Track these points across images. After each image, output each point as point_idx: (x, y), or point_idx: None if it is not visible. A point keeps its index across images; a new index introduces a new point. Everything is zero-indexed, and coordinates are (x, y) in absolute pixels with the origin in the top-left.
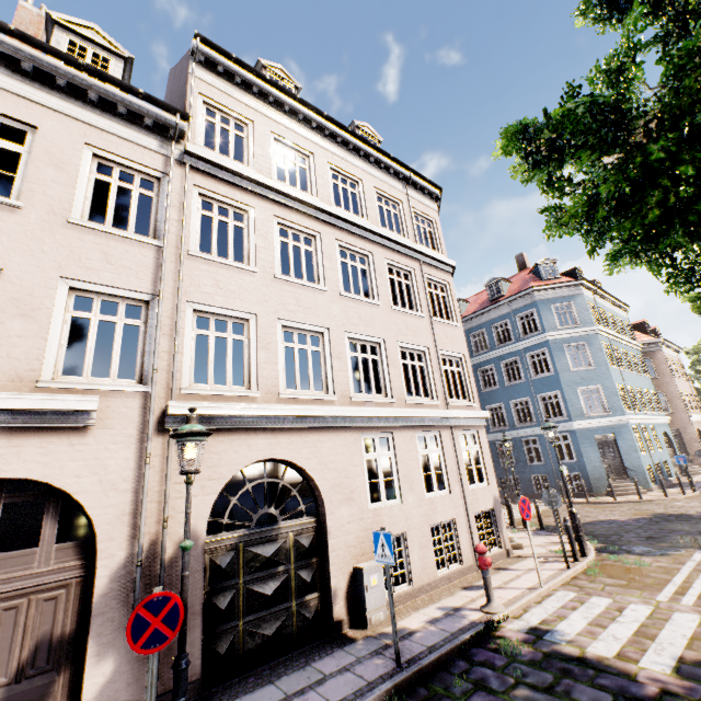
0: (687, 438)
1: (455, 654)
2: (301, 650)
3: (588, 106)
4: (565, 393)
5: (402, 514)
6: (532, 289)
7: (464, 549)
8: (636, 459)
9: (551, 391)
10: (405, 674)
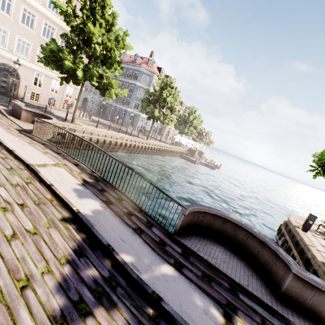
0: (163, 130)
1: (35, 107)
2: (9, 96)
3: (47, 45)
4: (131, 101)
5: (42, 91)
6: (141, 66)
7: (57, 105)
8: (137, 123)
9: (129, 98)
10: (23, 102)
